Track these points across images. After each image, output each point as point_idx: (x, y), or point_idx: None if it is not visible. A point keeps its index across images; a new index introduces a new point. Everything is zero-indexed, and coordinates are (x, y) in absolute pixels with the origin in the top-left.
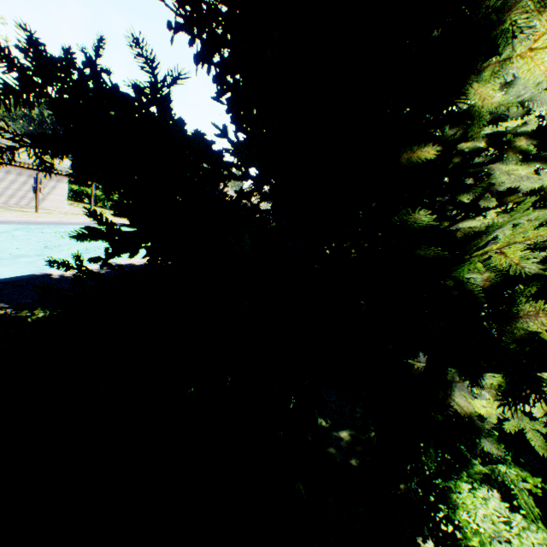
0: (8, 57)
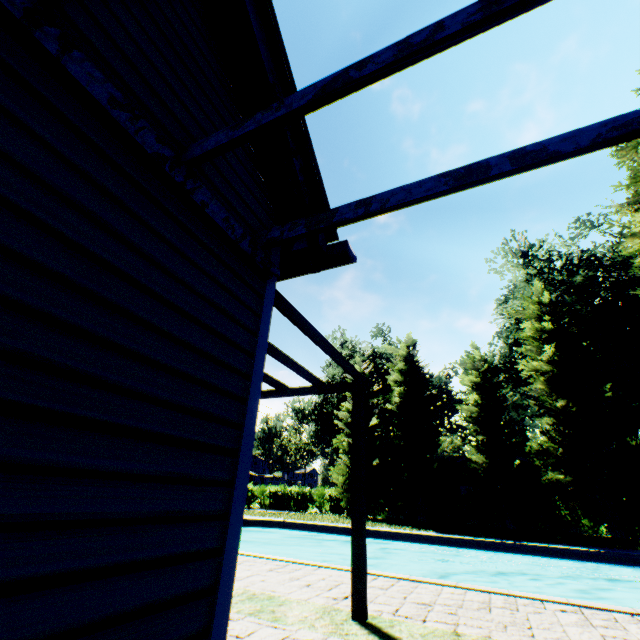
0: None
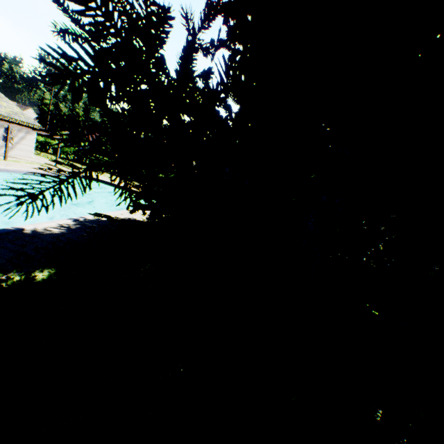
0: (105, 8)
